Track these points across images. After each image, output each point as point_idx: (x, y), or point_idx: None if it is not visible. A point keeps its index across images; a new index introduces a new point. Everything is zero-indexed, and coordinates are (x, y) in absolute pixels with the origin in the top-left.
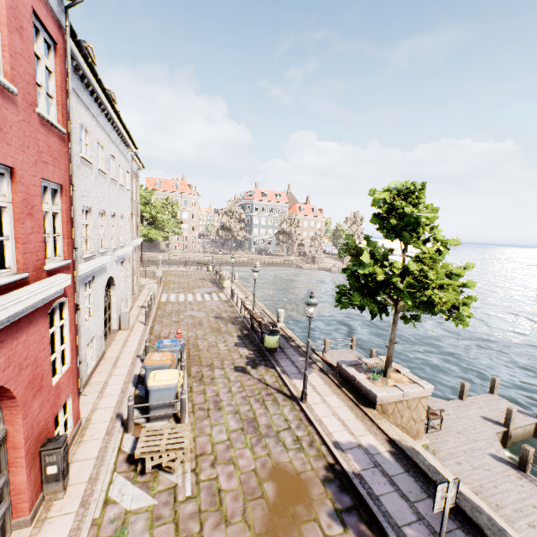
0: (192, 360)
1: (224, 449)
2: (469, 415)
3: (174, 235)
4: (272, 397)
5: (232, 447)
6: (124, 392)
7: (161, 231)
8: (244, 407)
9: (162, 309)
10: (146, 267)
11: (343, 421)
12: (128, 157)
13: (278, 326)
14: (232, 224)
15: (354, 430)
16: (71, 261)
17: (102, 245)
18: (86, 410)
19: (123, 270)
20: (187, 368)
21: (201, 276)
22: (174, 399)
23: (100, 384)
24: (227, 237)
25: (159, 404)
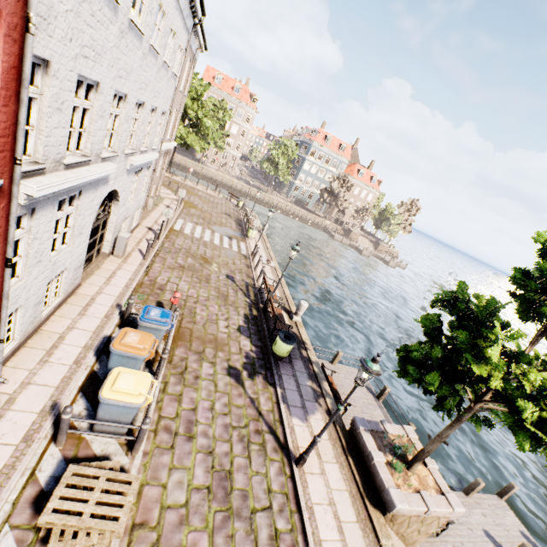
0: (181, 335)
1: (175, 523)
2: (471, 523)
3: (214, 147)
4: (260, 438)
5: (186, 523)
6: (78, 363)
7: (202, 139)
8: (222, 445)
9: (171, 240)
10: (173, 174)
11: (340, 522)
12: (189, 23)
13: (294, 320)
14: (280, 160)
15: (351, 545)
16: (7, 180)
17: (111, 144)
18: (14, 380)
19: (137, 181)
20: (171, 348)
21: (228, 210)
22: (132, 418)
23: (53, 338)
24: (270, 173)
25: (110, 420)
